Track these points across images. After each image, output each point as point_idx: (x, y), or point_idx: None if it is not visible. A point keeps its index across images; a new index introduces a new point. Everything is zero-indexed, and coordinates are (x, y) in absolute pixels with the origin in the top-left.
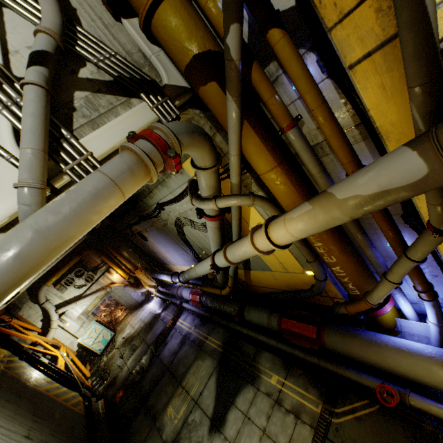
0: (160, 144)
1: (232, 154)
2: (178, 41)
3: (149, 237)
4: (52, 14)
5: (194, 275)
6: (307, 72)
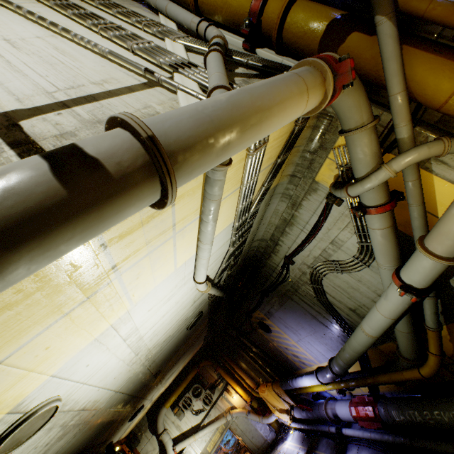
0: (327, 57)
1: (396, 92)
2: (310, 23)
3: (272, 325)
4: (219, 34)
5: (362, 341)
6: None
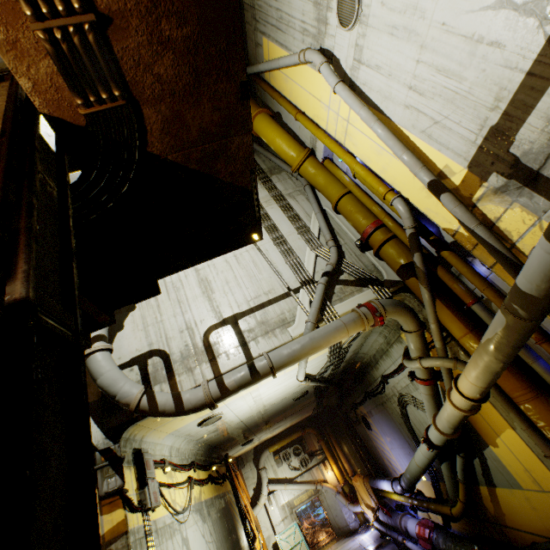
0: (372, 309)
1: (430, 322)
2: (392, 259)
3: (372, 424)
4: (334, 257)
5: (413, 466)
6: (471, 270)
